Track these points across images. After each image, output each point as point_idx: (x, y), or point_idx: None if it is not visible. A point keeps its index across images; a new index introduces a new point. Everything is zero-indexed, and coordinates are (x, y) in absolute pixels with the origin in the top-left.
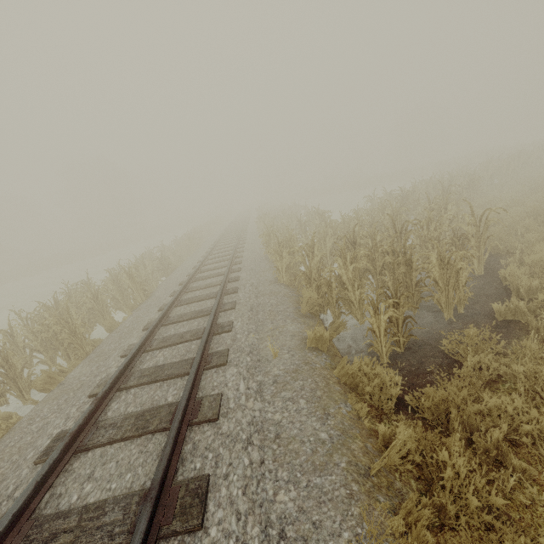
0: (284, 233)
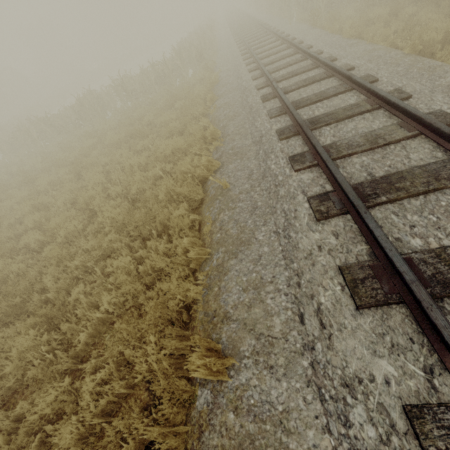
0: None
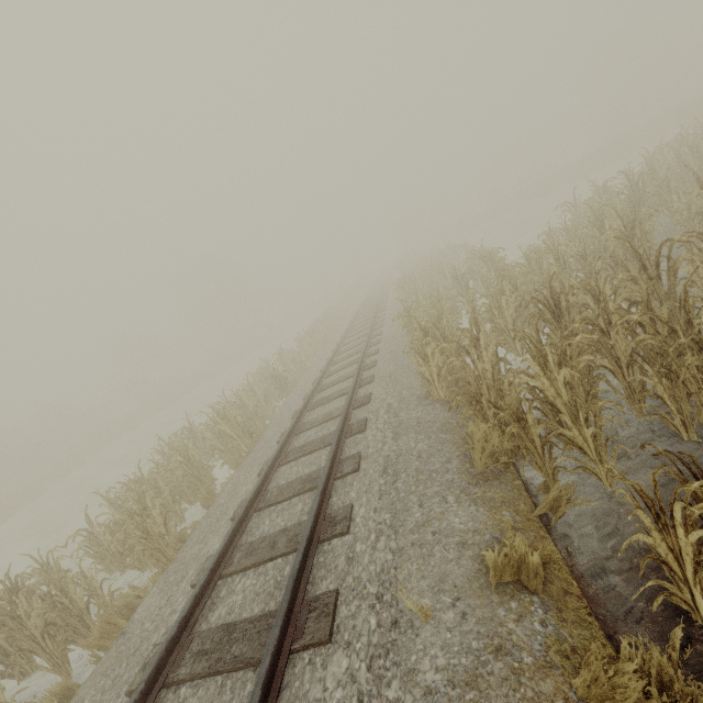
0: (432, 303)
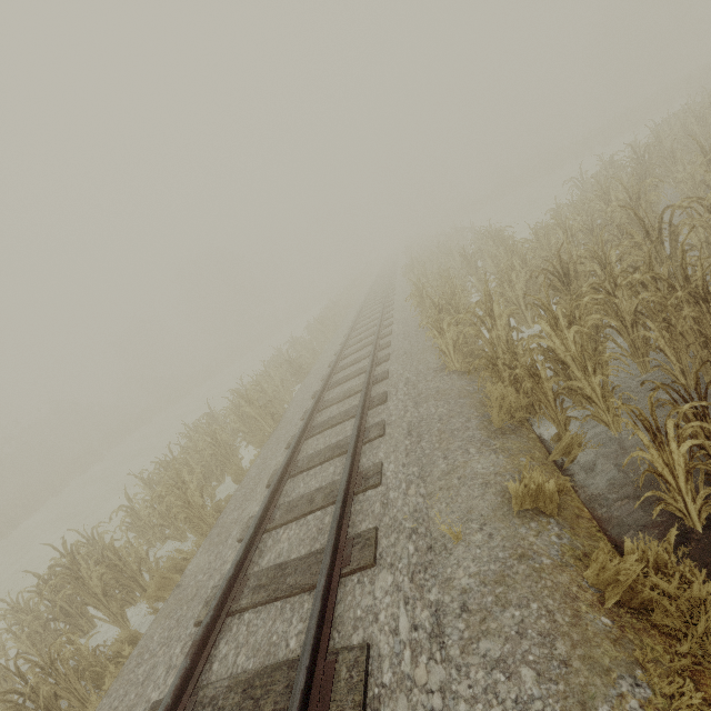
0: (443, 282)
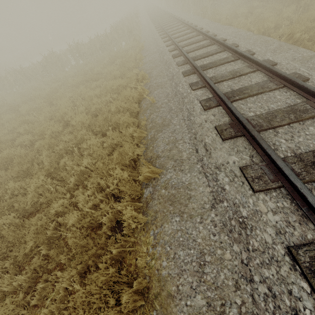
0: None
